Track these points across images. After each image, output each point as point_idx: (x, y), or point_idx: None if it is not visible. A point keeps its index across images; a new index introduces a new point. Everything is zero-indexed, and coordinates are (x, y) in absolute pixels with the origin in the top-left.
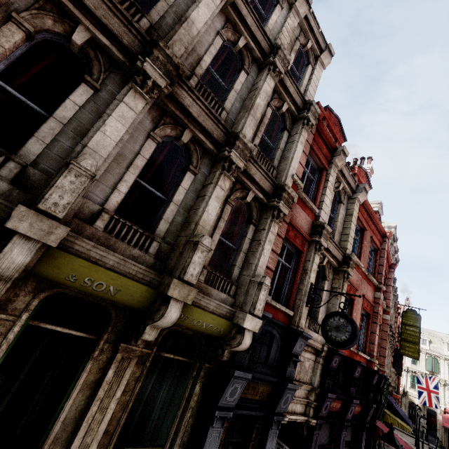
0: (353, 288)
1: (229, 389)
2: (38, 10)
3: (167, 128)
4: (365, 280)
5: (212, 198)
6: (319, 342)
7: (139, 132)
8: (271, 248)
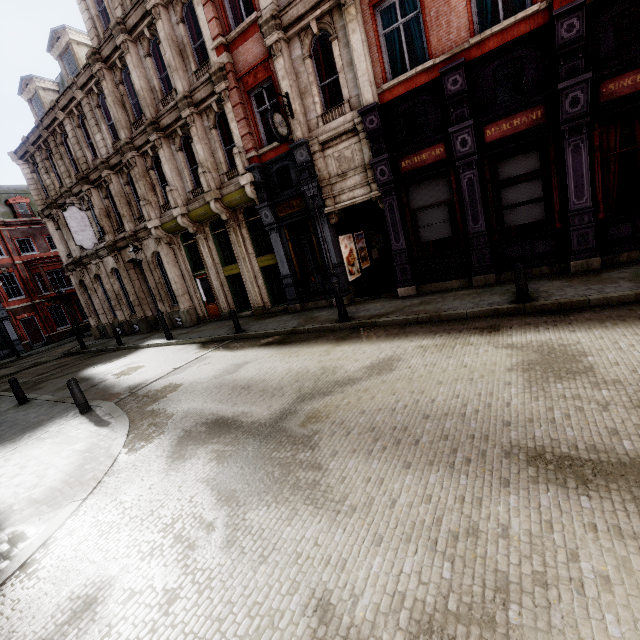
0: None
1: (262, 216)
2: (146, 161)
3: (176, 140)
4: None
5: (196, 146)
6: (345, 123)
7: (176, 155)
8: (236, 123)
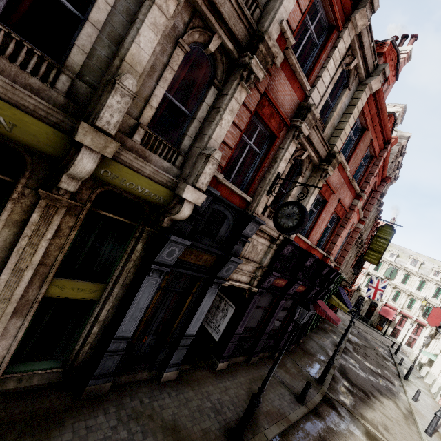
0: (330, 190)
1: (165, 249)
2: None
3: None
4: (347, 185)
5: (145, 23)
6: (276, 232)
7: None
8: (232, 120)
